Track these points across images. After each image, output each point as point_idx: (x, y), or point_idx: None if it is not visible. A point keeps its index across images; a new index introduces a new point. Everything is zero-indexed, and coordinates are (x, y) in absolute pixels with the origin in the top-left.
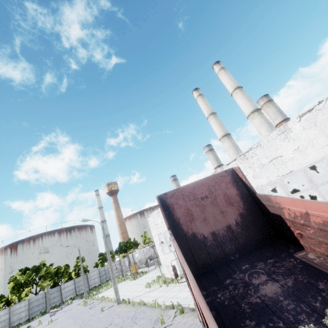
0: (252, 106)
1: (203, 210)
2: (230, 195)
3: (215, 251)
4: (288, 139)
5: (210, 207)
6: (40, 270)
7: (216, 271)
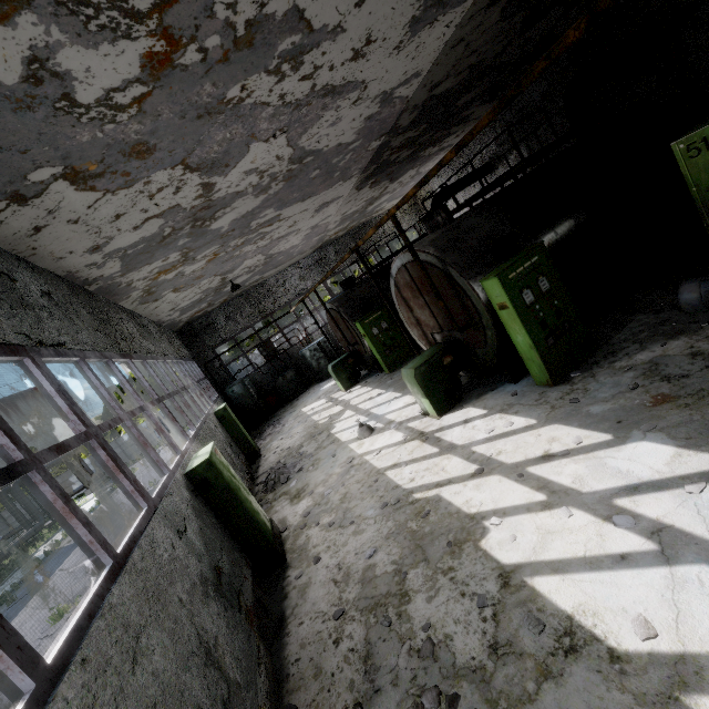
0: None
1: None
2: None
3: None
4: None
5: None
6: None
7: None
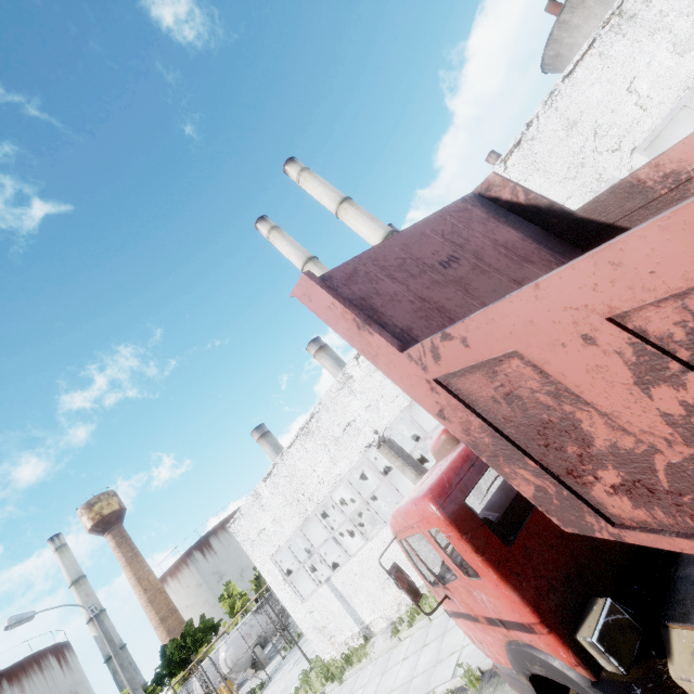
0: (381, 229)
1: (465, 290)
2: (508, 243)
3: None
4: None
5: (480, 280)
6: None
7: None
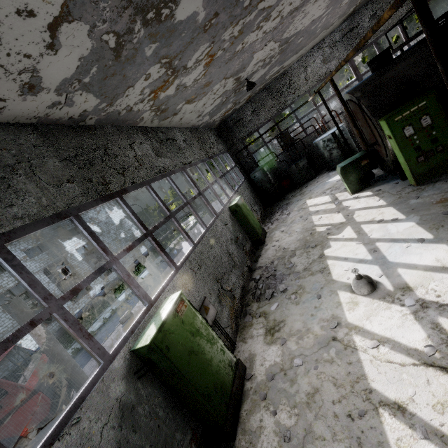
0: None
1: None
2: None
3: None
4: None
5: None
6: None
7: None
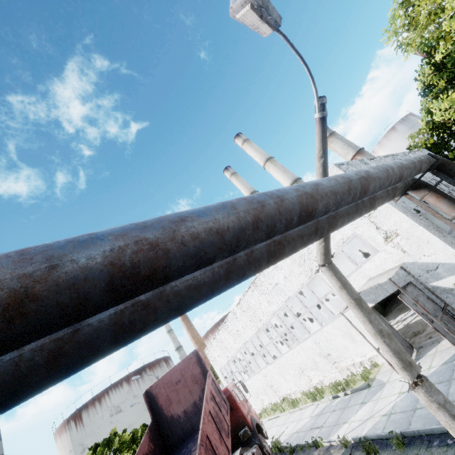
0: (289, 178)
1: (177, 393)
2: (195, 375)
3: (186, 425)
4: (277, 268)
5: (182, 390)
6: (113, 442)
7: (184, 442)
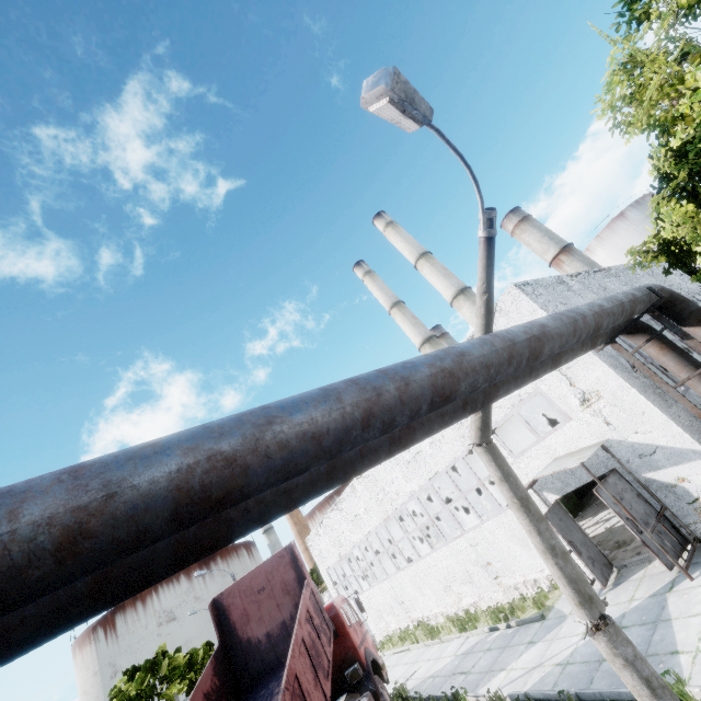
0: (452, 286)
1: (259, 607)
2: (287, 581)
3: (268, 655)
4: None
5: (266, 602)
6: (160, 667)
7: (264, 679)
